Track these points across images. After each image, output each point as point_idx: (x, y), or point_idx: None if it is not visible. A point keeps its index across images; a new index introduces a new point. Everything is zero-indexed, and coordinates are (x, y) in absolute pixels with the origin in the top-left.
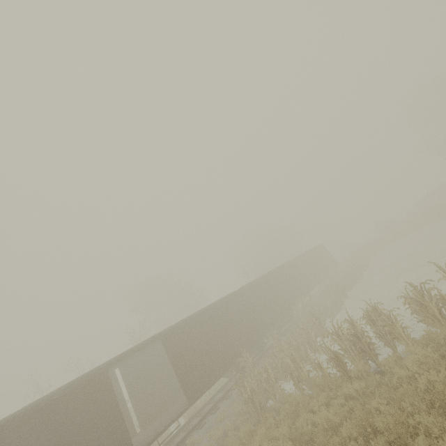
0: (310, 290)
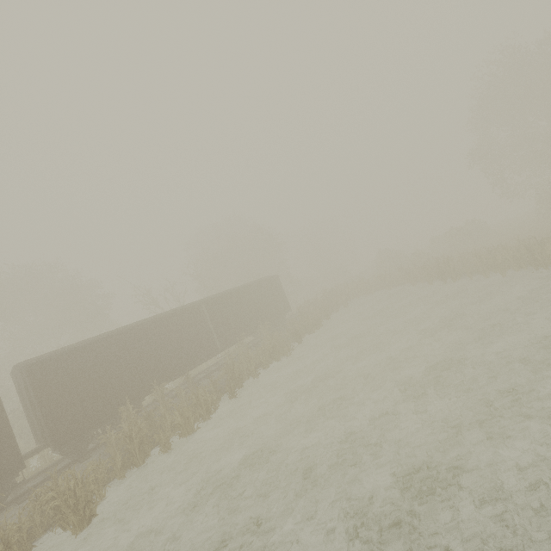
0: (197, 364)
